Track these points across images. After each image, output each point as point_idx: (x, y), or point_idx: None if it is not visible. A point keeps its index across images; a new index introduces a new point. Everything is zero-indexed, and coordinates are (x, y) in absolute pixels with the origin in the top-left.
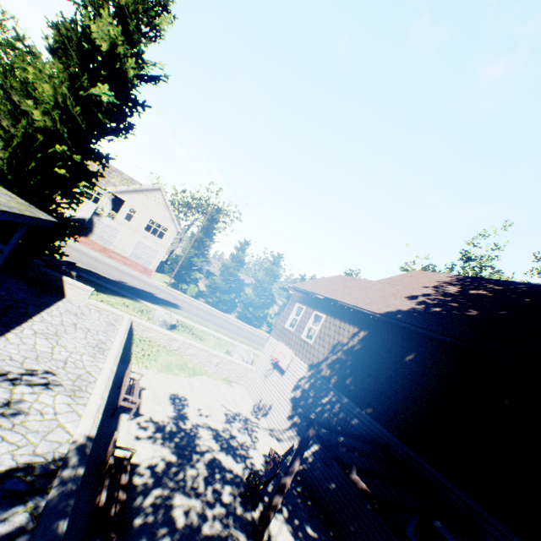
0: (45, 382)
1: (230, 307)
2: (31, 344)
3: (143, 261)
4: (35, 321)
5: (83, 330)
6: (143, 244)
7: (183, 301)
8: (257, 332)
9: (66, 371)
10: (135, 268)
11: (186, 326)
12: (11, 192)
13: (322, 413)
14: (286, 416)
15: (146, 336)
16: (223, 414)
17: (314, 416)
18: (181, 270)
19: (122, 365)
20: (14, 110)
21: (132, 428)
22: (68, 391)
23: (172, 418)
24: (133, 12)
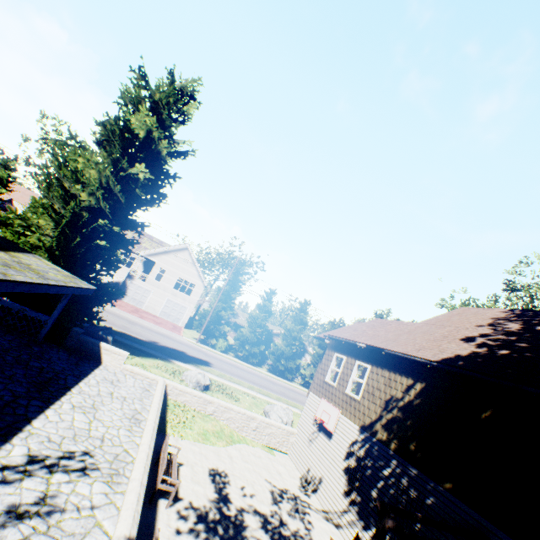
0: (82, 466)
1: (260, 359)
2: (69, 420)
3: (172, 318)
4: (74, 393)
5: (119, 400)
6: (172, 302)
7: (213, 357)
8: (291, 386)
9: (103, 451)
10: (165, 326)
11: (219, 385)
12: (57, 265)
13: (386, 489)
14: (341, 492)
15: (180, 401)
16: (268, 492)
17: (377, 492)
18: (209, 324)
19: (157, 436)
20: (65, 194)
21: (171, 519)
22: (105, 477)
23: (213, 502)
24: (166, 104)
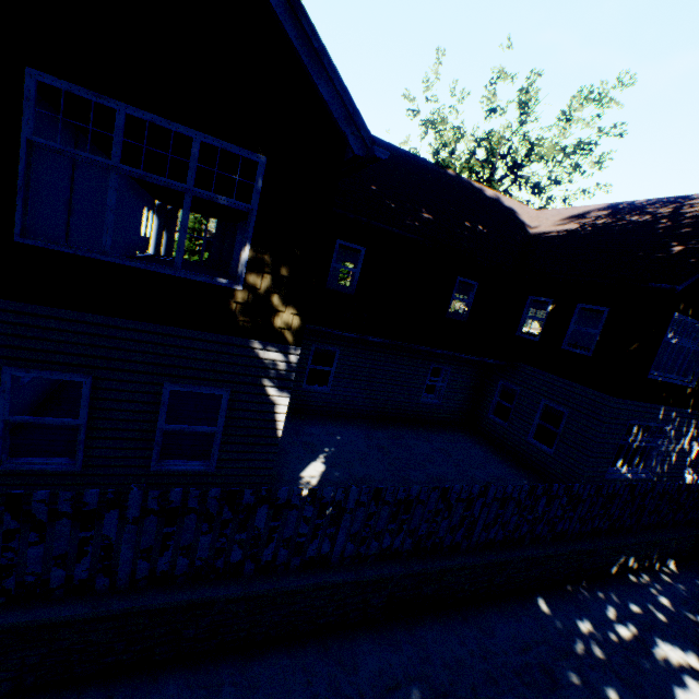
0: None
1: None
2: None
3: None
4: None
5: None
6: None
7: None
8: None
9: None
10: None
11: None
12: None
13: None
14: None
15: None
16: None
17: None
18: None
19: None
20: None
21: None
22: None
23: None
24: None
